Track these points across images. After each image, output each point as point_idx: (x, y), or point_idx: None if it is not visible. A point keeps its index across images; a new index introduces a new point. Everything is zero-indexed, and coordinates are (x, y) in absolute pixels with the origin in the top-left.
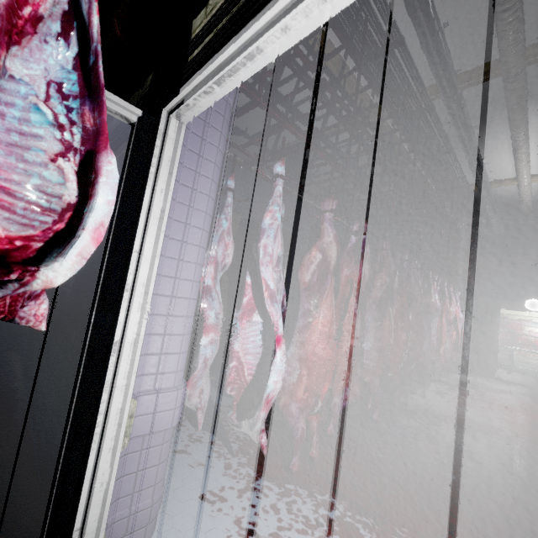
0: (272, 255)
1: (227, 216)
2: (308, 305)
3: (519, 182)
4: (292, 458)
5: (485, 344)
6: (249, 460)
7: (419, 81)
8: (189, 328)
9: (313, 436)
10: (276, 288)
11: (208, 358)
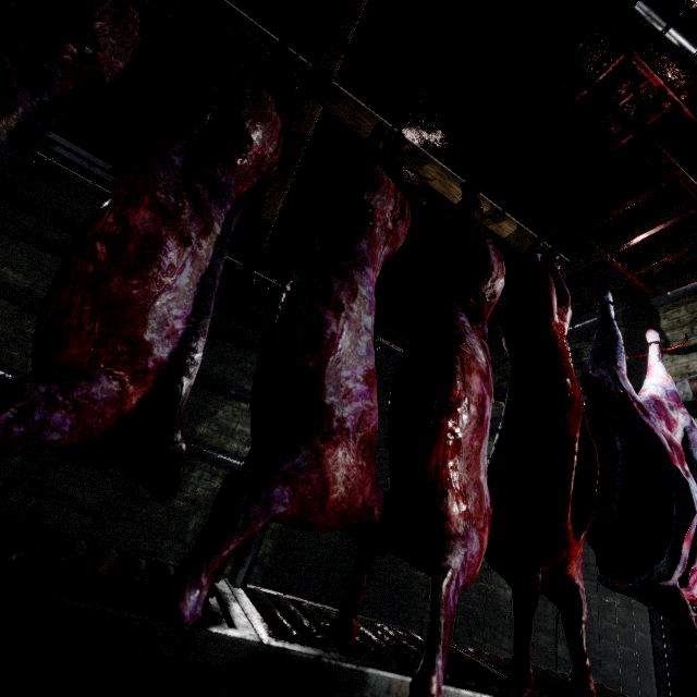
0: None
1: None
2: None
3: None
4: None
5: None
6: None
7: None
8: None
9: None
10: None
11: None
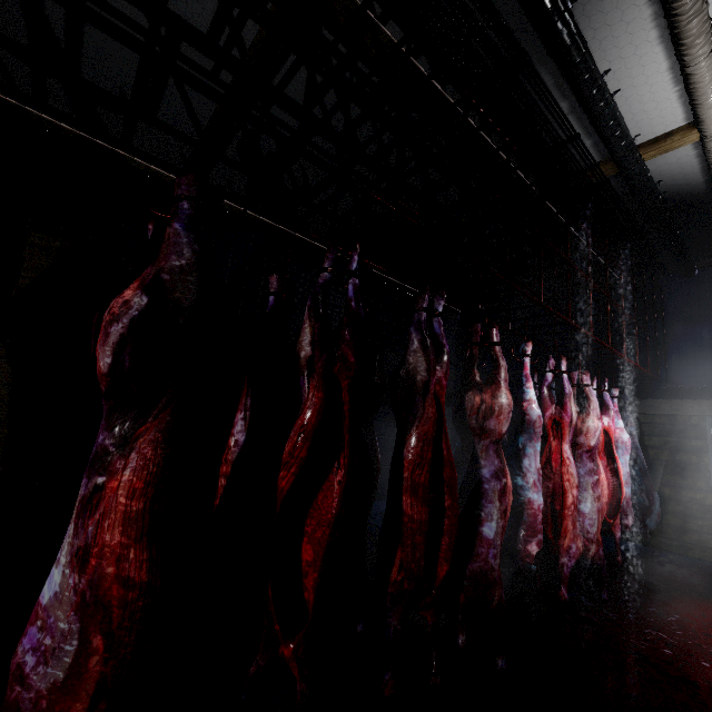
0: None
1: None
2: None
3: (703, 125)
4: None
5: (691, 491)
6: None
7: None
8: None
9: None
10: None
11: None
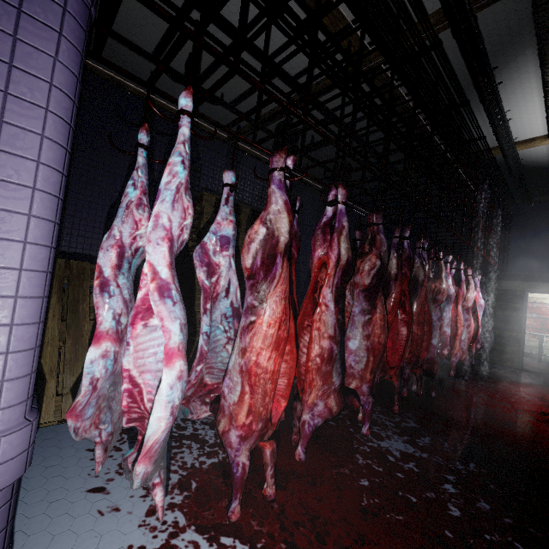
0: (170, 229)
1: (136, 182)
2: (251, 298)
3: None
4: (231, 502)
5: (510, 332)
6: (185, 499)
7: (419, 6)
8: (23, 341)
9: (267, 468)
10: (174, 277)
11: (98, 377)
